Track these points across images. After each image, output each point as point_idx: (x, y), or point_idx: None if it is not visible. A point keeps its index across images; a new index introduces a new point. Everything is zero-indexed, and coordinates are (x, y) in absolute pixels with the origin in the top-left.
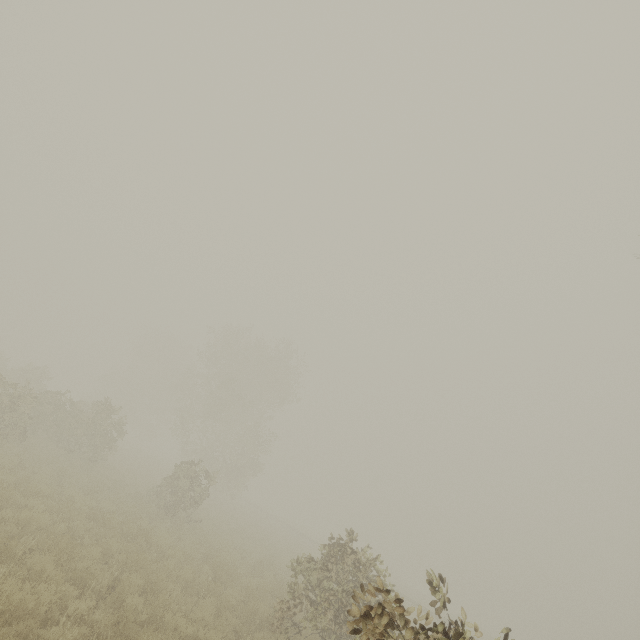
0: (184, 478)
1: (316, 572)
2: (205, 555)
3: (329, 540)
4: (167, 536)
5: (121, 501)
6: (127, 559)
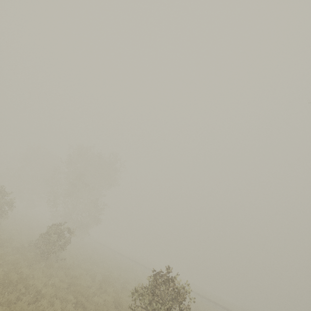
0: (54, 234)
1: (148, 295)
2: (69, 283)
3: (153, 272)
4: (42, 277)
5: (8, 254)
6: (5, 310)
